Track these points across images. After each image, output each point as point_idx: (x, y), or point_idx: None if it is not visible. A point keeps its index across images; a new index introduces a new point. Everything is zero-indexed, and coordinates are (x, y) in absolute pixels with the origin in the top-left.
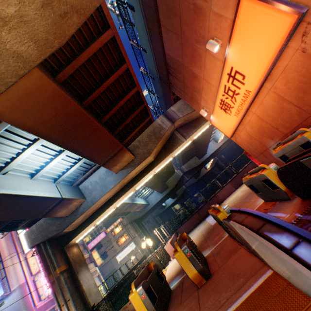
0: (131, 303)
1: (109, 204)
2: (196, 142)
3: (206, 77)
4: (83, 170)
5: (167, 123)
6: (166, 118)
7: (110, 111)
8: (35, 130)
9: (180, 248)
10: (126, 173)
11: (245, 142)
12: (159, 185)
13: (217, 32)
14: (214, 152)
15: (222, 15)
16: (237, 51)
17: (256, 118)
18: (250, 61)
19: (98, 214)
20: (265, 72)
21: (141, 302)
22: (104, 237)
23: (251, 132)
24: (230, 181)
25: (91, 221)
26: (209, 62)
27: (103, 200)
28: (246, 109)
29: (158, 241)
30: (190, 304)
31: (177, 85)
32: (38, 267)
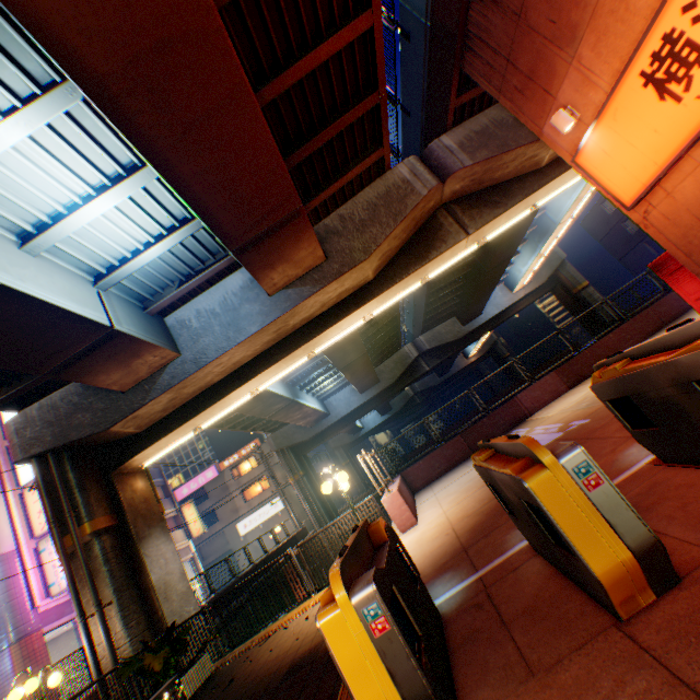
0: (280, 634)
1: (240, 378)
2: (467, 277)
3: None
4: (180, 273)
5: (426, 179)
6: (424, 166)
7: (281, 75)
8: None
9: (553, 457)
10: (298, 298)
11: (686, 216)
12: (361, 370)
13: None
14: (499, 314)
15: None
16: None
17: None
18: None
19: (210, 401)
20: None
21: (369, 650)
22: (215, 478)
23: None
24: (557, 368)
25: (187, 417)
26: None
27: (227, 365)
28: None
29: (336, 503)
30: (617, 691)
31: (491, 34)
32: None
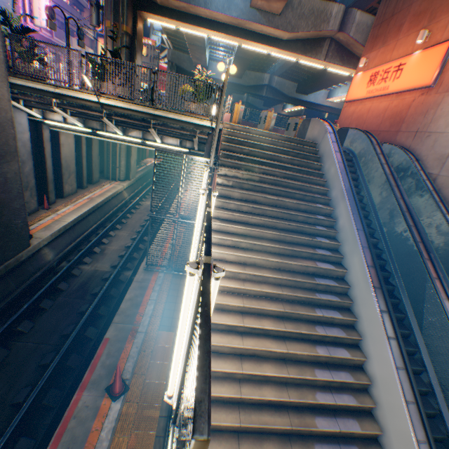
0: None
1: (211, 26)
2: (318, 73)
3: (399, 44)
4: None
5: (336, 24)
6: (342, 17)
7: None
8: None
9: (273, 113)
10: (258, 21)
11: (346, 115)
12: (241, 66)
13: (434, 33)
14: (312, 104)
15: (445, 31)
16: (416, 61)
17: (368, 108)
18: (408, 75)
19: (194, 23)
20: (401, 90)
21: (239, 112)
22: None
23: (356, 113)
24: None
25: (181, 20)
26: (411, 39)
27: (212, 16)
28: (373, 97)
29: None
30: None
31: (389, 8)
32: None
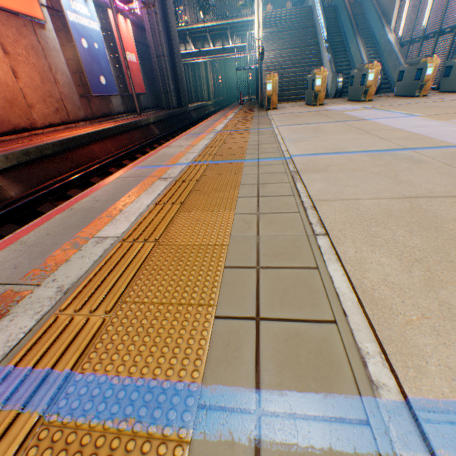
0: None
1: None
2: None
3: None
4: None
5: None
6: None
7: None
8: None
9: (289, 4)
10: None
11: None
12: None
13: None
14: None
15: None
16: None
17: None
18: None
19: None
20: None
21: (269, 12)
22: None
23: None
24: None
25: None
26: None
27: None
28: None
29: None
30: None
31: None
32: None
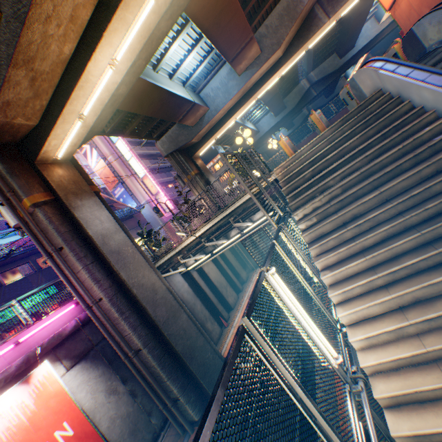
0: None
1: (230, 115)
2: (342, 25)
3: None
4: (204, 74)
5: None
6: None
7: None
8: (196, 19)
9: (314, 113)
10: (251, 75)
11: (403, 16)
12: (275, 103)
13: None
14: (367, 45)
15: None
16: None
17: None
18: None
19: (220, 126)
20: None
21: (286, 145)
22: None
23: (412, 1)
24: None
25: (213, 134)
26: None
27: (225, 110)
28: None
29: None
30: None
31: None
32: (156, 189)
